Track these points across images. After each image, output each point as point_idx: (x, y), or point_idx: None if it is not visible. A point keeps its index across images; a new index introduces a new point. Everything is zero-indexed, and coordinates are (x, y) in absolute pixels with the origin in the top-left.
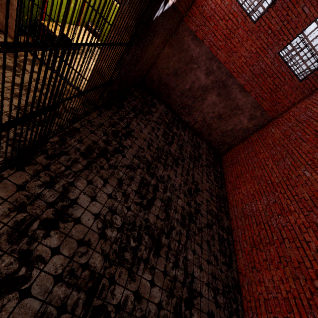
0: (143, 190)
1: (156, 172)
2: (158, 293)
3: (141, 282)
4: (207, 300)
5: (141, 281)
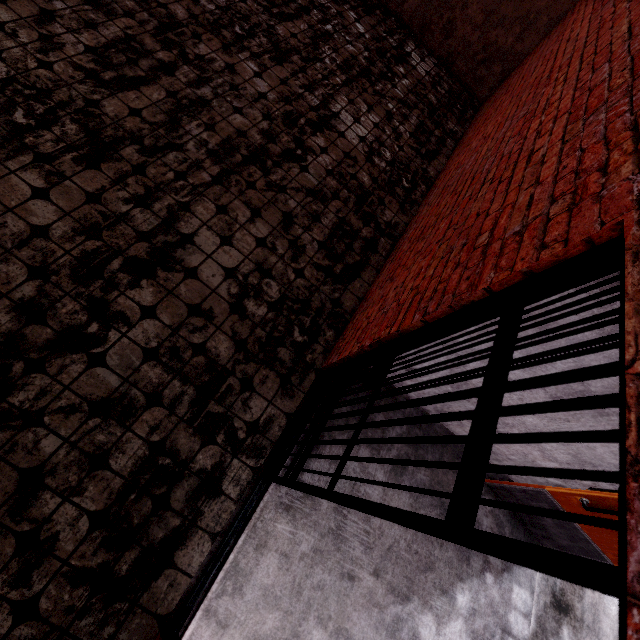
0: (118, 56)
1: (187, 44)
2: (48, 214)
3: (7, 180)
4: (207, 290)
5: (9, 178)
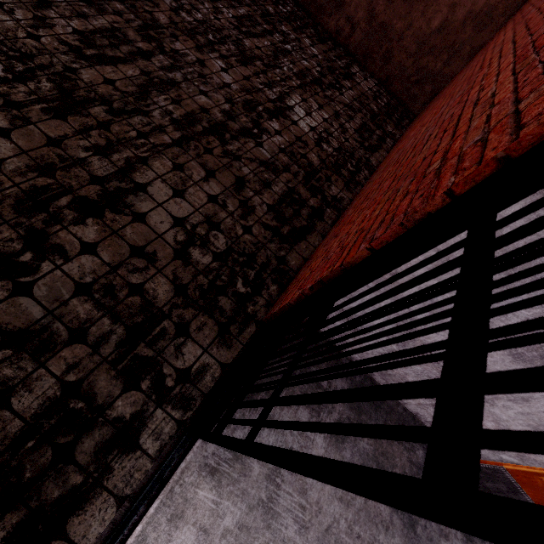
0: (102, 40)
1: (165, 40)
2: (5, 150)
3: None
4: (153, 235)
5: None
